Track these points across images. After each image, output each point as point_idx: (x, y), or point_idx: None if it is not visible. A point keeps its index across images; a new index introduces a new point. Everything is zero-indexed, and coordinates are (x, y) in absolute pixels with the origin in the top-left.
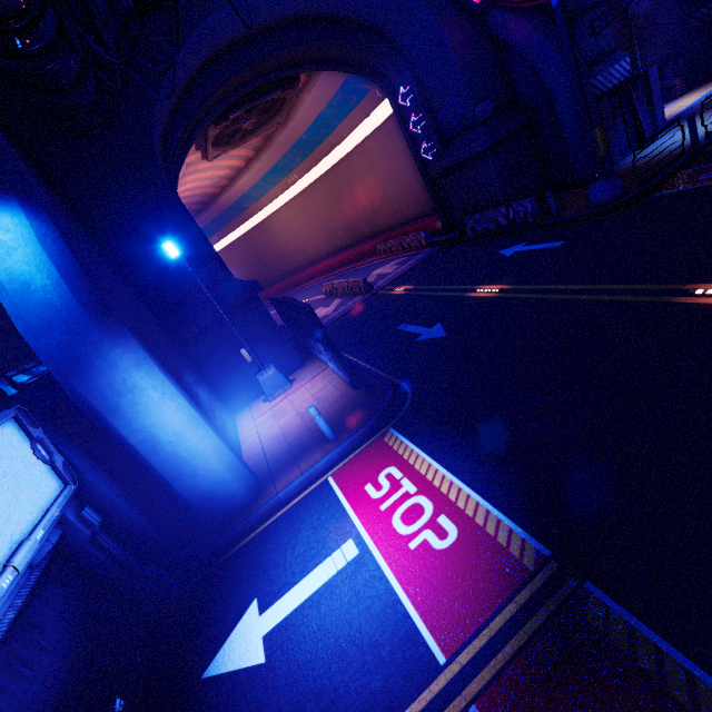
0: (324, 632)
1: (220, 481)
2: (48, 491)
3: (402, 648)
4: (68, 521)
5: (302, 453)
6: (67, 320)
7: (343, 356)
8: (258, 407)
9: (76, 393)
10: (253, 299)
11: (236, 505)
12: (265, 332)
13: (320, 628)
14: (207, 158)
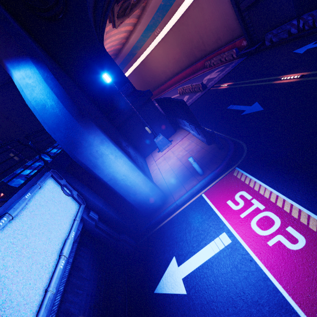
0: (219, 286)
1: (147, 196)
2: (73, 210)
3: (278, 311)
4: (84, 219)
5: (184, 180)
6: (65, 122)
7: (201, 127)
8: (156, 155)
9: (76, 159)
10: (148, 100)
11: (155, 206)
12: (155, 117)
13: (216, 282)
14: (115, 26)
